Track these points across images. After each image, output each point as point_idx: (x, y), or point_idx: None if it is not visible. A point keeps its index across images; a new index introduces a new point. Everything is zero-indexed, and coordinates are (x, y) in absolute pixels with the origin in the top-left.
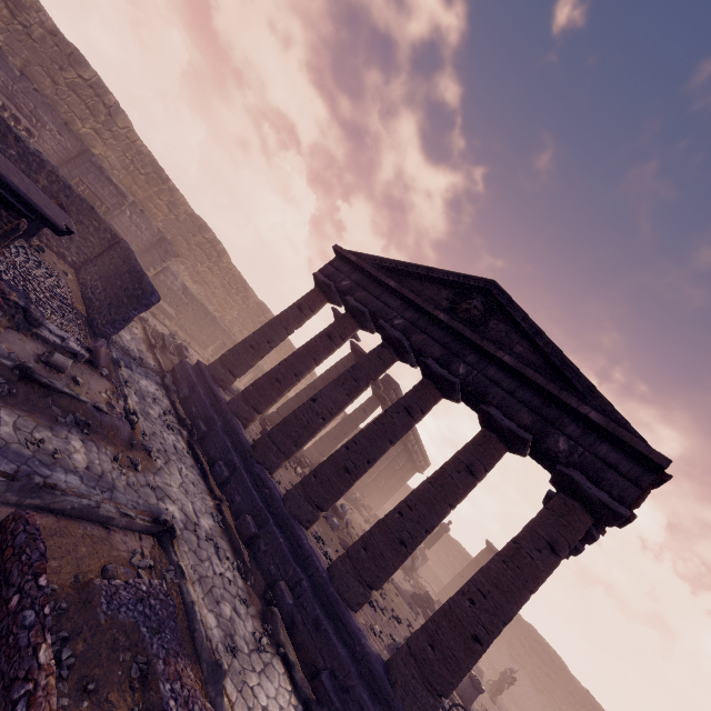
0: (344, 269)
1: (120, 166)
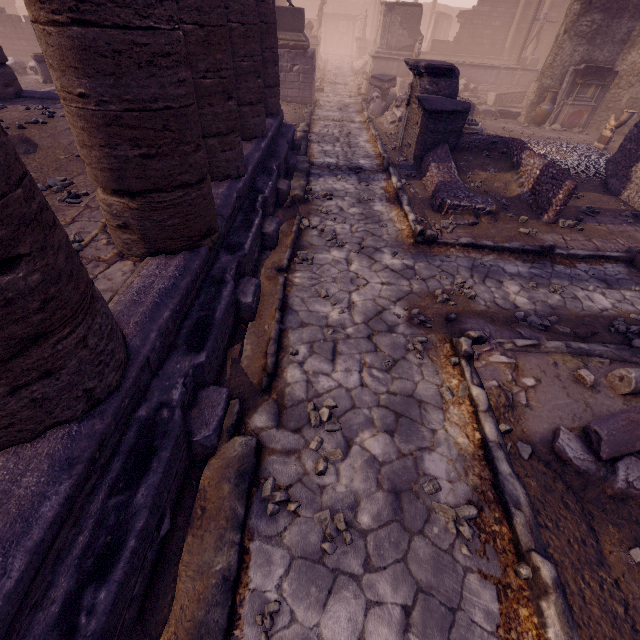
0: None
1: None
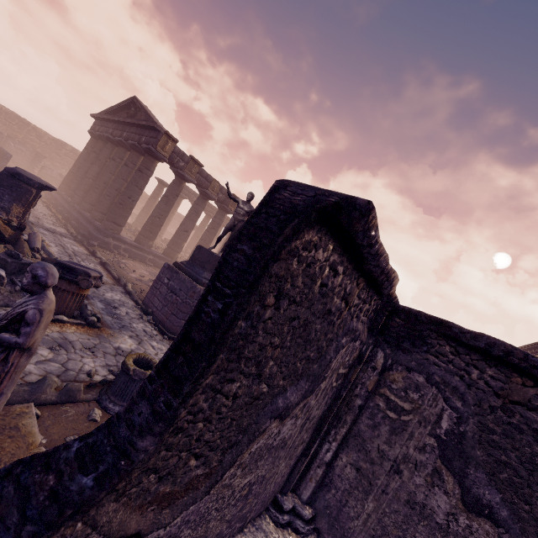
0: (97, 123)
1: (1, 124)
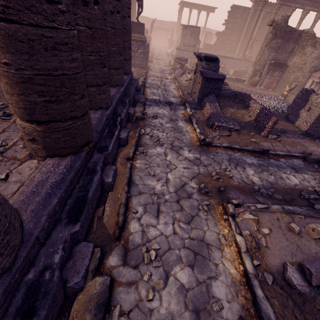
0: None
1: None
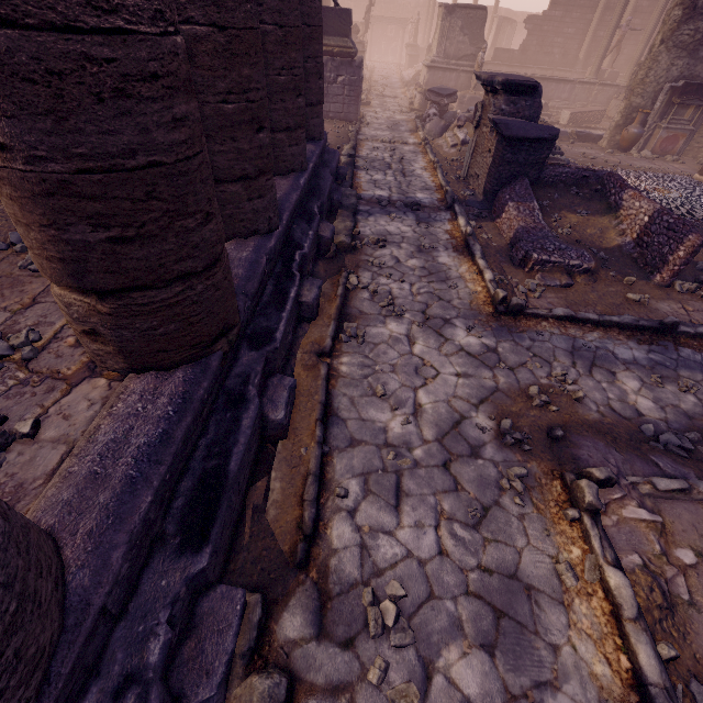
0: None
1: None
